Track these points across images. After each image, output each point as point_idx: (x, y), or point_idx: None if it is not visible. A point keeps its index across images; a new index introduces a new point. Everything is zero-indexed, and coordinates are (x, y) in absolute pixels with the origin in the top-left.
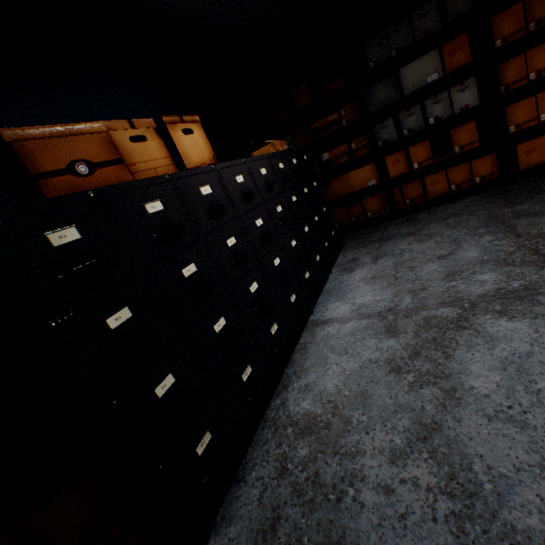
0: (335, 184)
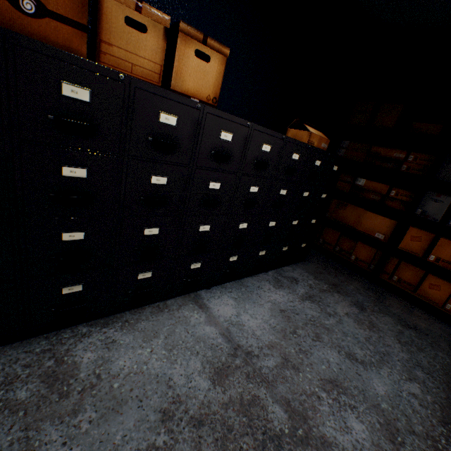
0: (349, 210)
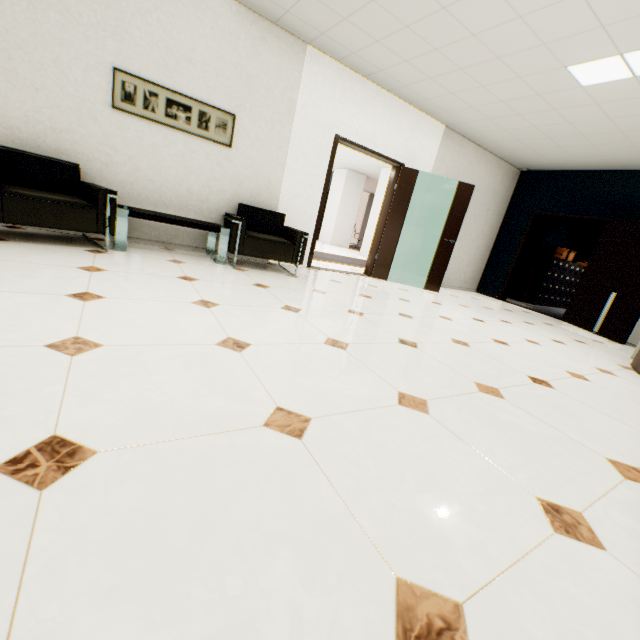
0: None
